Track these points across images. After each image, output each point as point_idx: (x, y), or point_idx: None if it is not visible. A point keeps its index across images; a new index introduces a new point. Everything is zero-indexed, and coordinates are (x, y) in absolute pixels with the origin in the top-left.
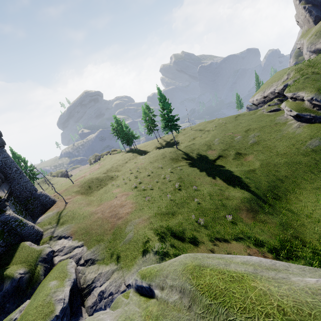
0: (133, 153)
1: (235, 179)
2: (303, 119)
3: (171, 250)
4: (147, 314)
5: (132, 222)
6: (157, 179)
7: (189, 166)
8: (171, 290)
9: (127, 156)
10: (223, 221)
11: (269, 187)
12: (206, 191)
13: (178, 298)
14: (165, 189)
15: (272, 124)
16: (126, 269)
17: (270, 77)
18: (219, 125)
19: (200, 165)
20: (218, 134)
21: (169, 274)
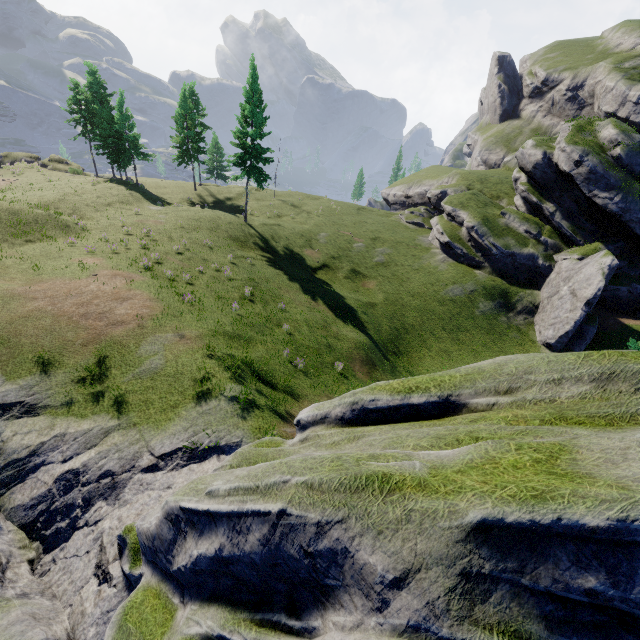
0: (131, 191)
1: (348, 310)
2: (452, 252)
3: (261, 399)
4: (510, 419)
5: (158, 337)
6: (202, 268)
7: (269, 264)
8: (556, 385)
9: (112, 190)
10: (330, 370)
11: (391, 336)
12: (302, 318)
13: (591, 388)
14: (221, 292)
15: (411, 243)
16: (149, 427)
17: (424, 169)
18: (330, 211)
19: (291, 269)
20: (328, 226)
21: (533, 368)
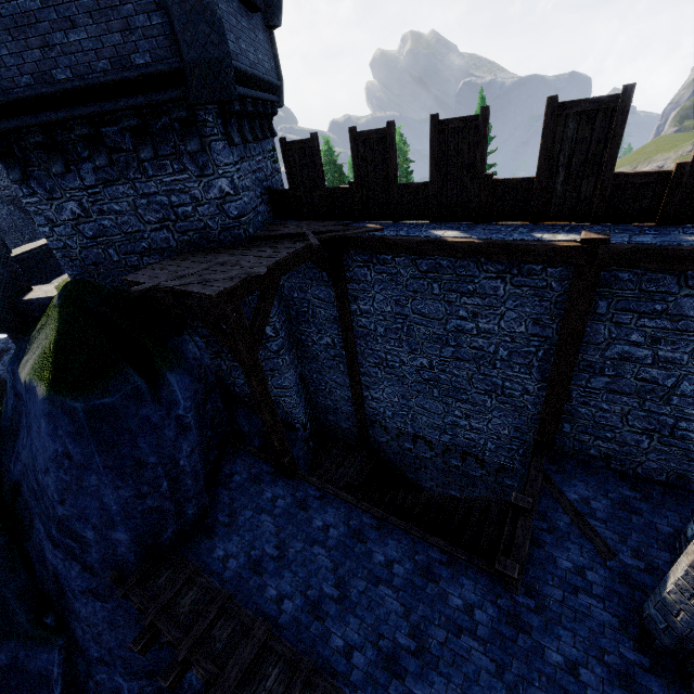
0: None
1: None
2: None
3: None
4: None
5: None
6: None
7: None
8: None
9: None
10: None
11: None
12: None
13: None
14: None
15: None
16: None
17: (650, 143)
18: None
19: None
20: None
21: None
